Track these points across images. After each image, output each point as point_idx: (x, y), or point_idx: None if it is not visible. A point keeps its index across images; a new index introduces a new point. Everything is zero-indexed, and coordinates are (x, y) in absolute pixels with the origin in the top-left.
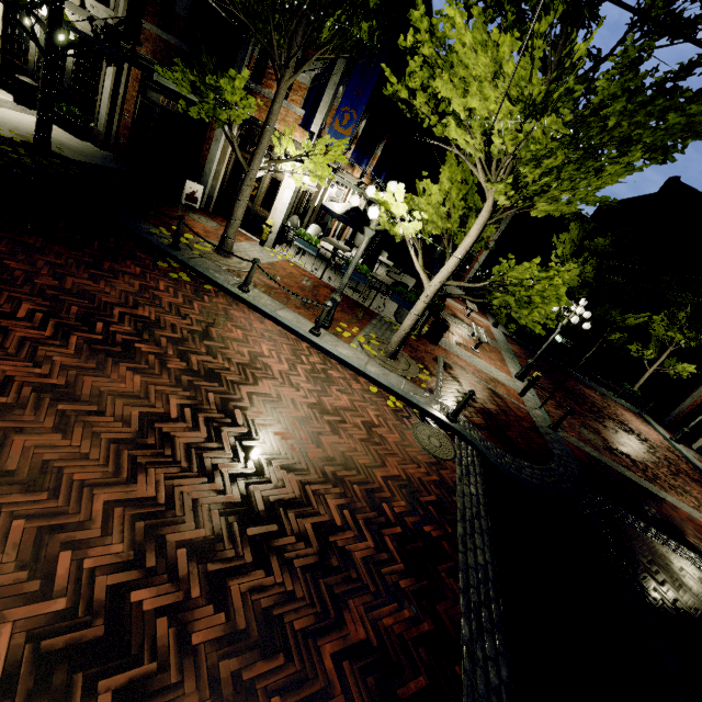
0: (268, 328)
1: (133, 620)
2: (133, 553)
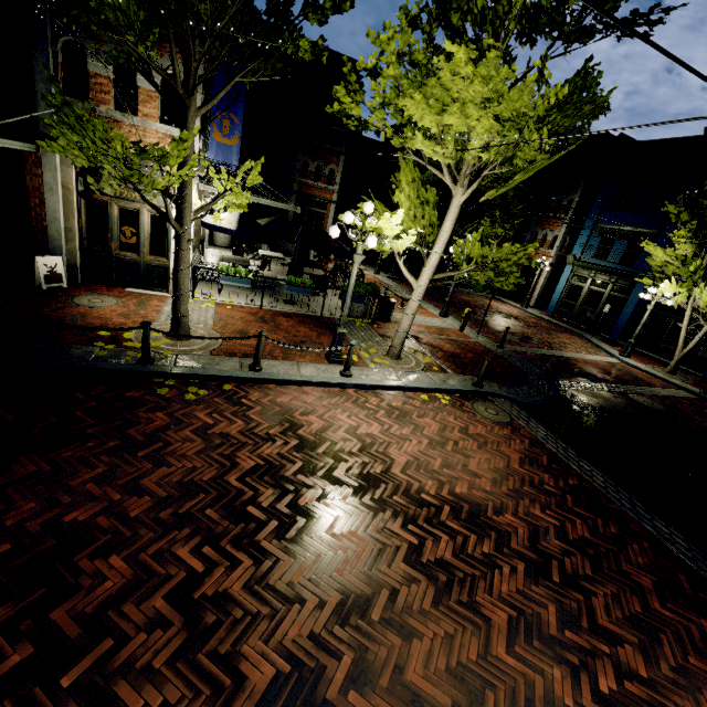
0: (316, 396)
1: (623, 702)
2: (563, 666)
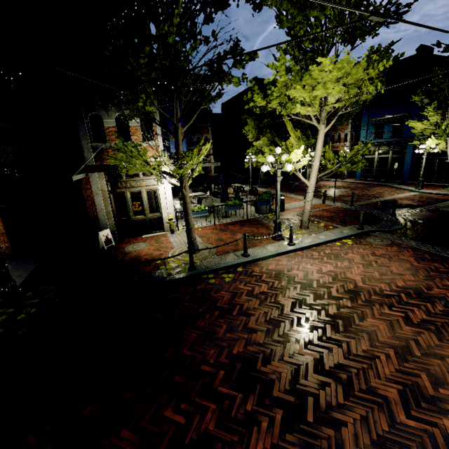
0: (285, 260)
1: None
2: None
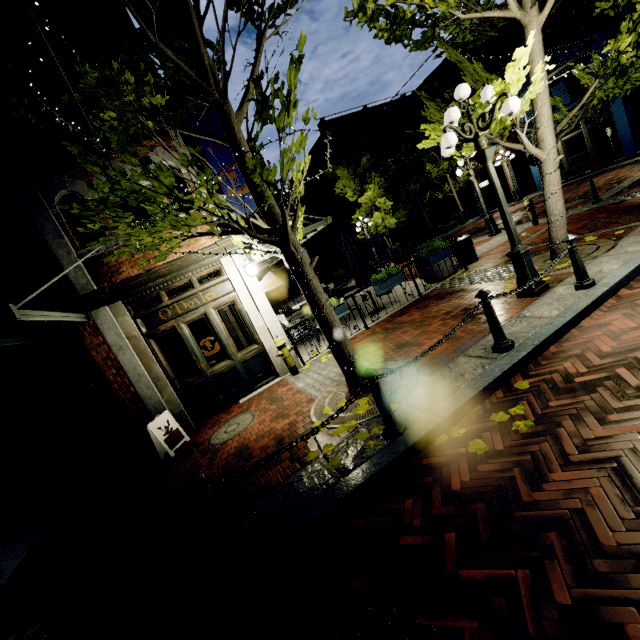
0: (618, 318)
1: None
2: None
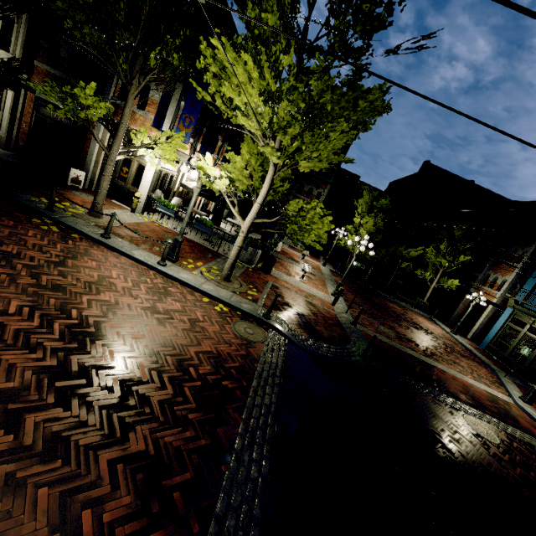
0: (122, 261)
1: None
2: None
